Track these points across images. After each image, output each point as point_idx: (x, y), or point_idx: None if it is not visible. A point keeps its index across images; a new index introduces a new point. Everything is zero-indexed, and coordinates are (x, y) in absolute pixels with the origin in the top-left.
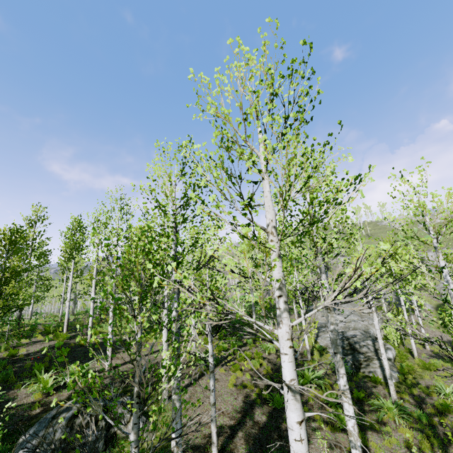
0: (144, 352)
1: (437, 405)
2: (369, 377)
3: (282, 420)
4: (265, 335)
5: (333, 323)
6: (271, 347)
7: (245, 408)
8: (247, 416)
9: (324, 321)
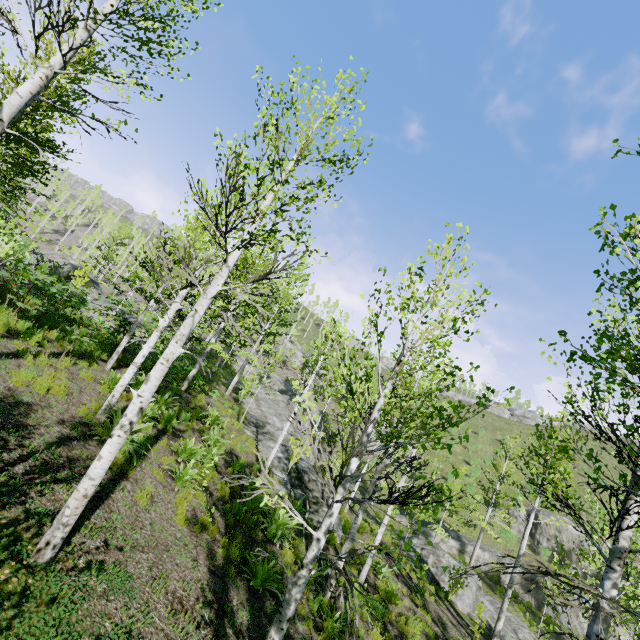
0: None
1: (379, 588)
2: None
3: (265, 618)
4: (199, 409)
5: (618, 587)
6: (220, 443)
7: (218, 591)
8: (225, 615)
9: (258, 416)
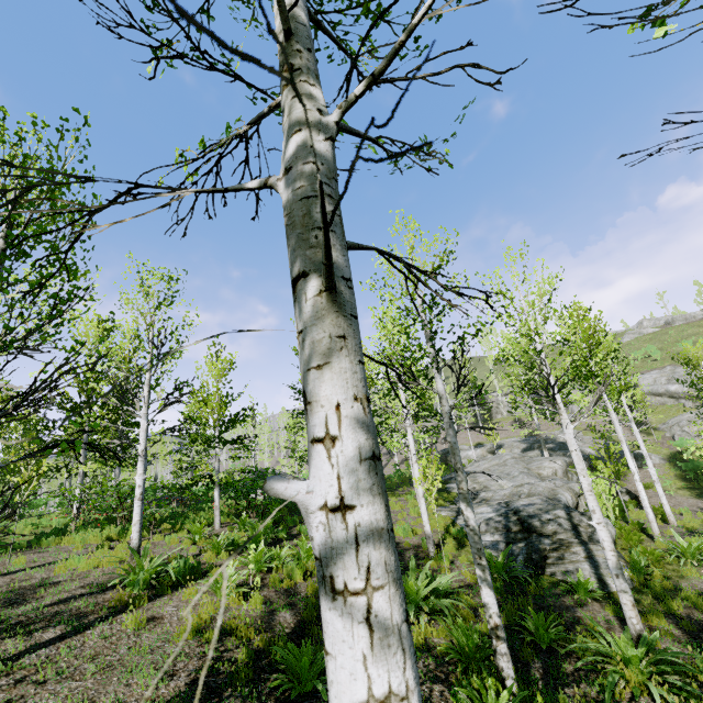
0: (14, 567)
1: None
2: (567, 584)
3: None
4: None
5: (303, 125)
6: None
7: None
8: None
9: (475, 491)
